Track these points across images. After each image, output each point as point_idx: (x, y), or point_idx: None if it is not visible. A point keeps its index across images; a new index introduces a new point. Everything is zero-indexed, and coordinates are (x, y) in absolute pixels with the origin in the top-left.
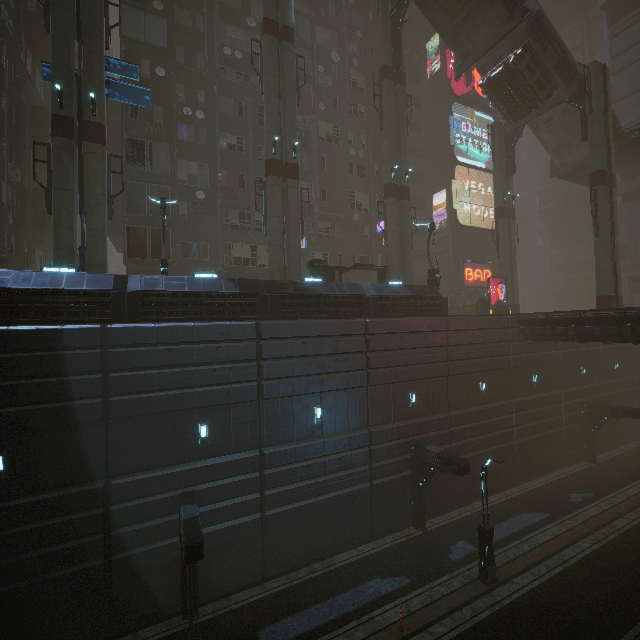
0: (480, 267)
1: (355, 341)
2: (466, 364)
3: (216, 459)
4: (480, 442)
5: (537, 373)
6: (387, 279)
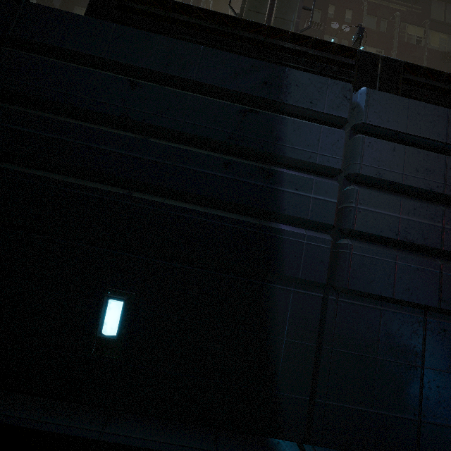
0: None
1: None
2: None
3: None
4: None
5: None
6: None
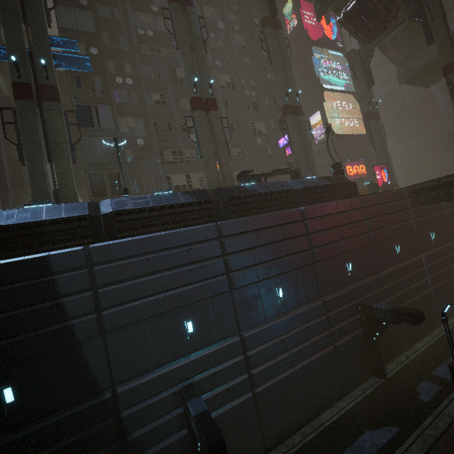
0: (356, 164)
1: (296, 227)
2: (382, 232)
3: (205, 350)
4: (407, 294)
5: (433, 231)
6: (300, 178)
